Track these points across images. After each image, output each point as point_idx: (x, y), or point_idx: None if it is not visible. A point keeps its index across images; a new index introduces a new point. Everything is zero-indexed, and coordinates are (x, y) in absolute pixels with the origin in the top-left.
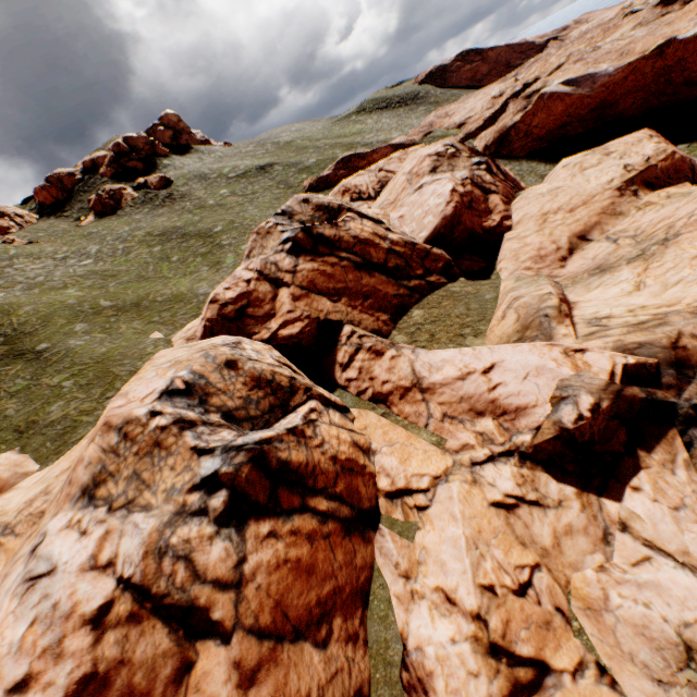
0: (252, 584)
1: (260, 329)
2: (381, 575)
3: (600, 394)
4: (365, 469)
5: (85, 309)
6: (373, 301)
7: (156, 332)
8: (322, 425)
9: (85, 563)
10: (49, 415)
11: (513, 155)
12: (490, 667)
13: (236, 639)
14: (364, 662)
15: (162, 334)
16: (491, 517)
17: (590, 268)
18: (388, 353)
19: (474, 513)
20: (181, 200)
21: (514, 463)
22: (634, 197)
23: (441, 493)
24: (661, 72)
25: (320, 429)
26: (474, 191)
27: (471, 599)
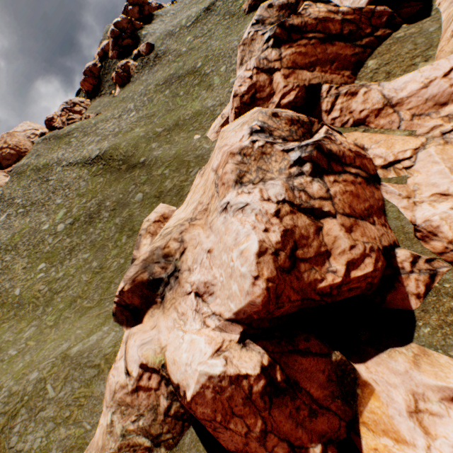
0: (336, 199)
1: (267, 105)
2: (389, 202)
3: None
4: (366, 157)
5: (151, 136)
6: (337, 64)
7: (195, 135)
8: (336, 136)
9: (260, 199)
10: (166, 187)
11: None
12: None
13: (338, 217)
14: (392, 234)
15: (200, 135)
16: None
17: None
18: (360, 91)
19: (449, 157)
20: (164, 57)
21: None
22: None
23: (421, 157)
24: None
25: (336, 138)
26: None
27: None
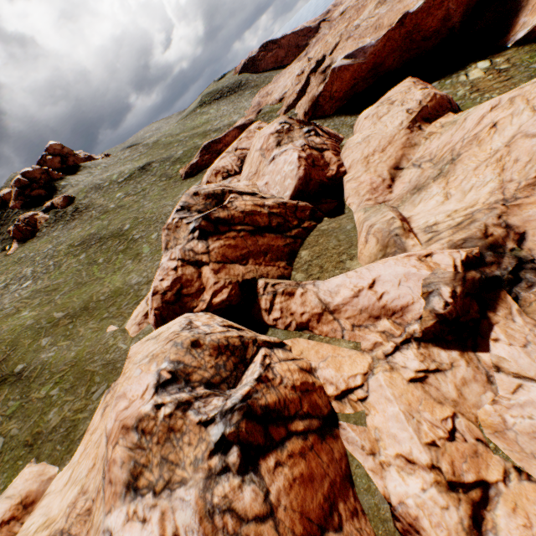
0: (280, 508)
1: (197, 302)
2: (354, 458)
3: (453, 283)
4: (315, 385)
5: (43, 325)
6: (270, 255)
7: (110, 326)
8: (276, 365)
9: None
10: (49, 423)
11: (326, 114)
12: (453, 498)
13: None
14: (368, 527)
15: (116, 326)
16: (412, 391)
17: (410, 189)
18: (297, 292)
19: (400, 392)
20: (87, 211)
21: (413, 347)
22: (420, 131)
23: (372, 384)
24: (406, 36)
25: (276, 369)
26: (312, 152)
27: (423, 456)
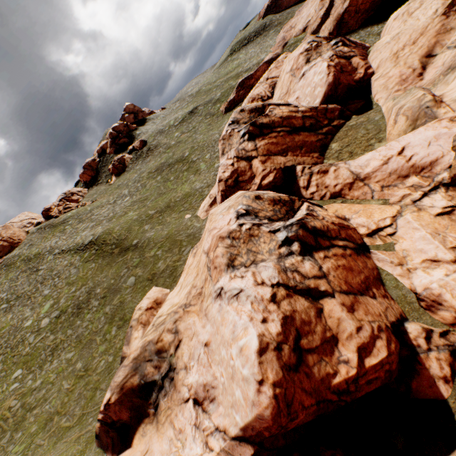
0: (330, 275)
1: (250, 186)
2: (384, 270)
3: None
4: (349, 227)
5: (144, 218)
6: (305, 148)
7: (186, 215)
8: (318, 211)
9: (254, 283)
10: (159, 268)
11: (350, 30)
12: None
13: (336, 296)
14: (396, 306)
15: (190, 215)
16: (439, 221)
17: (443, 71)
18: (331, 169)
19: (427, 223)
20: (156, 149)
21: (441, 191)
22: None
23: (400, 223)
24: None
25: (318, 213)
26: (340, 61)
27: (447, 255)
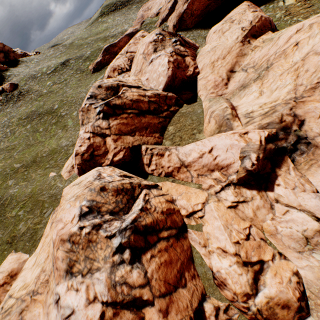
0: (153, 279)
1: (104, 160)
2: (195, 248)
3: (258, 152)
4: (175, 210)
5: (8, 172)
6: (150, 129)
7: (51, 173)
8: (152, 200)
9: (85, 303)
10: (20, 230)
11: (188, 27)
12: (245, 270)
13: (156, 302)
14: (200, 283)
15: (55, 173)
16: (229, 213)
17: (239, 87)
18: (166, 154)
19: (222, 213)
20: (28, 94)
21: (231, 188)
22: (249, 44)
23: (207, 209)
24: None
25: (152, 202)
26: (177, 58)
27: (232, 249)
